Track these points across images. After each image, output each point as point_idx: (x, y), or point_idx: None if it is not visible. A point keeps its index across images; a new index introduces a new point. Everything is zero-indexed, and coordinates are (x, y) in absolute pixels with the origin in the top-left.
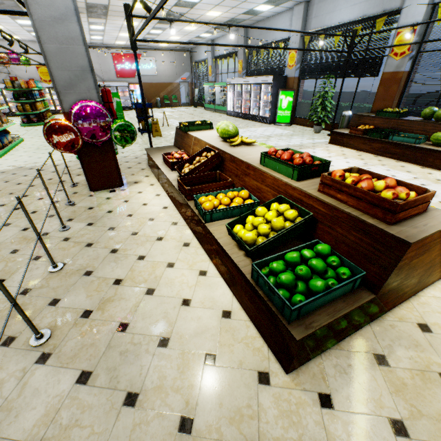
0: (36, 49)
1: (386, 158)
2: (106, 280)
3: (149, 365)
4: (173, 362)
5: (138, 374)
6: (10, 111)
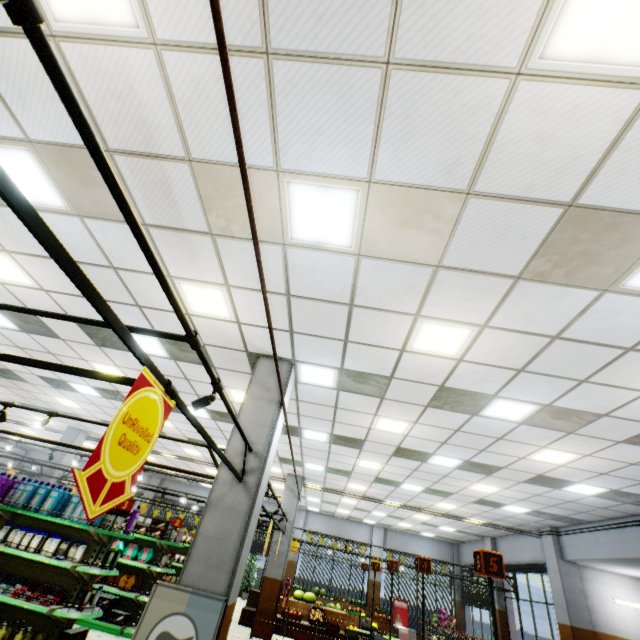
0: None
1: None
2: None
3: None
4: None
5: None
6: None
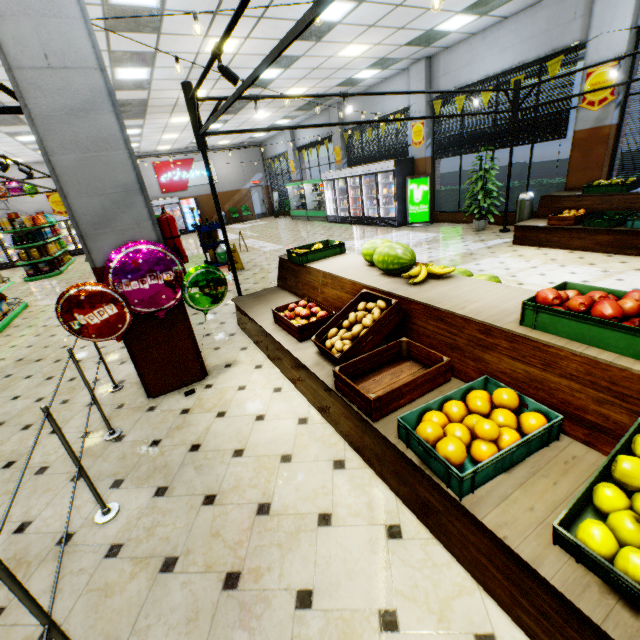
0: (47, 171)
1: (629, 256)
2: None
3: None
4: None
5: None
6: (10, 260)
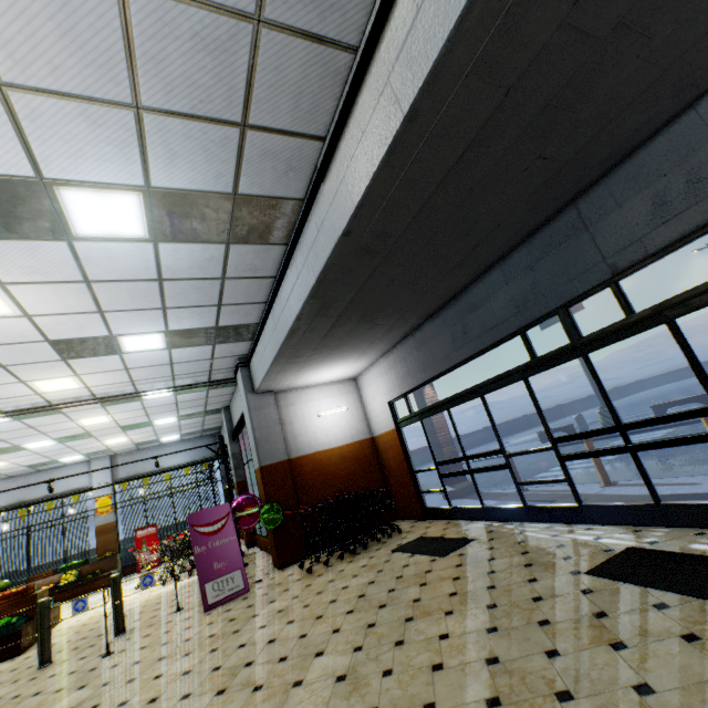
0: None
1: None
2: None
3: None
4: None
5: None
6: None
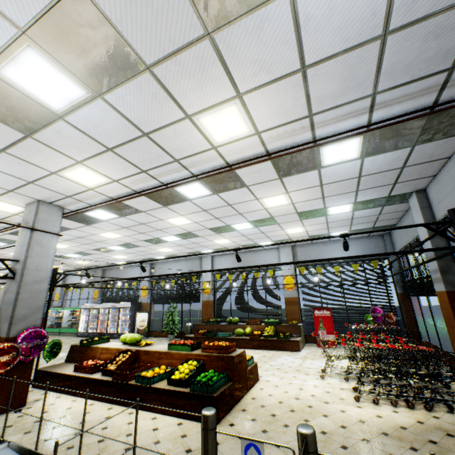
0: None
1: None
2: (91, 443)
3: (157, 449)
4: (168, 443)
5: (155, 453)
6: None
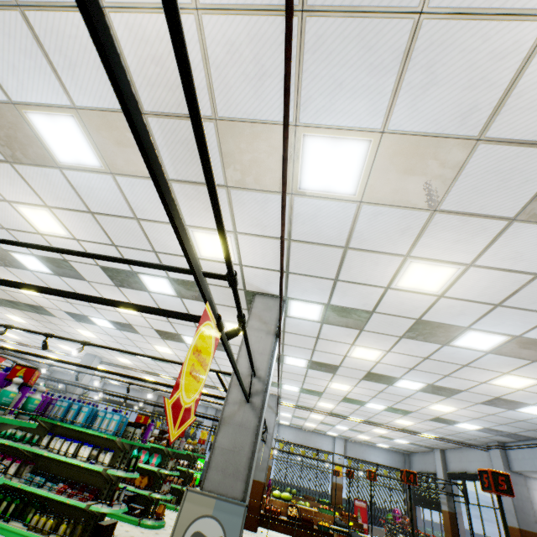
0: None
1: None
2: None
3: None
4: None
5: None
6: None
